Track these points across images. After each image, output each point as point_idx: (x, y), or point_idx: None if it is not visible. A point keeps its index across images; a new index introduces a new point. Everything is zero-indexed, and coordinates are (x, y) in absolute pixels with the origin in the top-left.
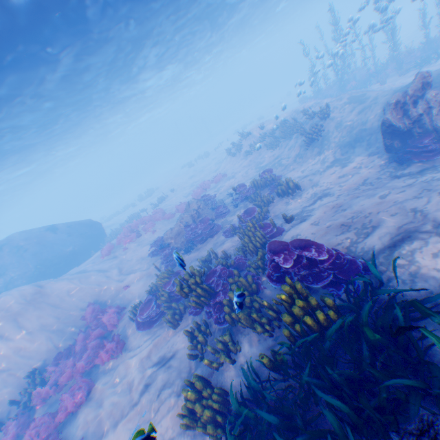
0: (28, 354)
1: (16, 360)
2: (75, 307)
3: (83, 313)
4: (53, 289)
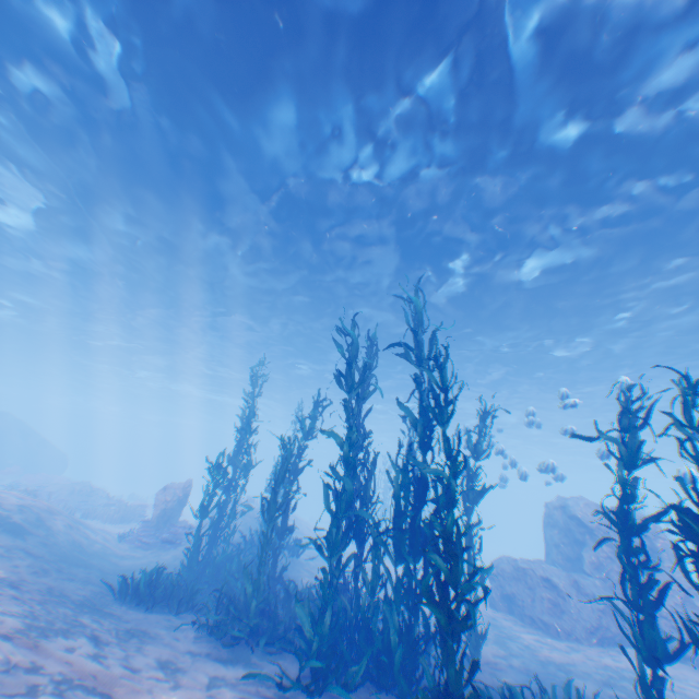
0: None
1: None
2: None
3: None
4: None
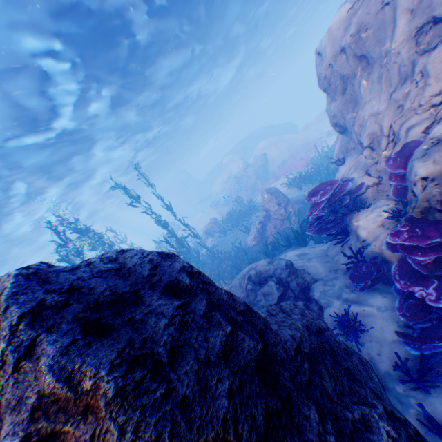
0: (280, 157)
1: (276, 159)
2: (295, 144)
3: (299, 146)
4: (285, 137)
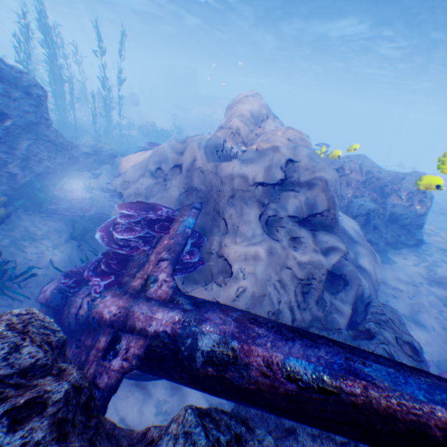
0: None
1: None
2: None
3: None
4: None
